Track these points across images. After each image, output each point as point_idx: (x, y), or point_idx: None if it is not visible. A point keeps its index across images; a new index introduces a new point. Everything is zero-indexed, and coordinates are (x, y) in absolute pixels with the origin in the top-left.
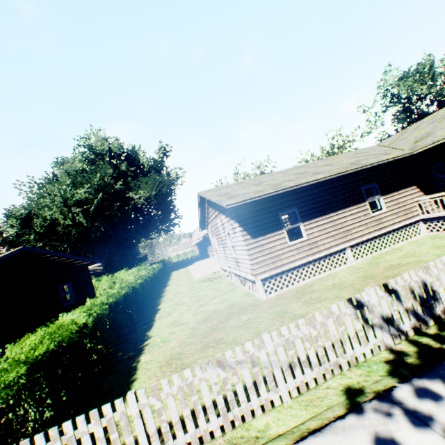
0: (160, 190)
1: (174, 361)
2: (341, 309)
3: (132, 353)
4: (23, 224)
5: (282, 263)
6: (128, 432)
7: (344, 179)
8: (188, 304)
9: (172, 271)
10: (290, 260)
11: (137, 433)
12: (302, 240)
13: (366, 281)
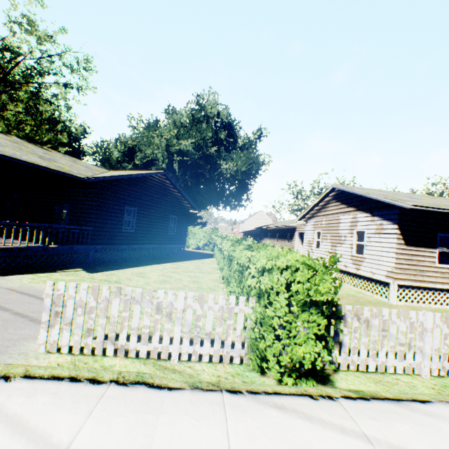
0: (249, 168)
1: None
2: None
3: None
4: (128, 153)
5: (422, 279)
6: (420, 338)
7: None
8: None
9: None
10: (431, 280)
11: (425, 342)
12: None
13: None
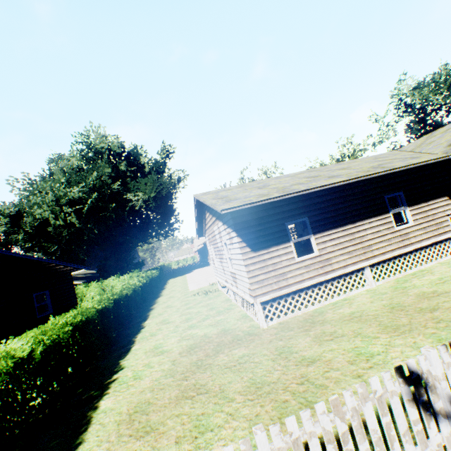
0: (159, 192)
1: (138, 415)
2: (385, 385)
3: (94, 392)
4: (12, 223)
5: (288, 283)
6: None
7: (364, 184)
8: (176, 323)
9: (169, 278)
10: (298, 280)
11: None
12: (312, 255)
13: (395, 314)
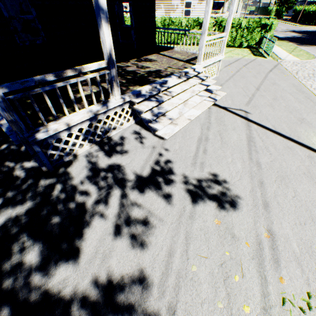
0: None
1: None
2: None
3: None
4: None
5: None
6: None
7: None
8: None
9: None
10: None
11: None
12: None
13: None
